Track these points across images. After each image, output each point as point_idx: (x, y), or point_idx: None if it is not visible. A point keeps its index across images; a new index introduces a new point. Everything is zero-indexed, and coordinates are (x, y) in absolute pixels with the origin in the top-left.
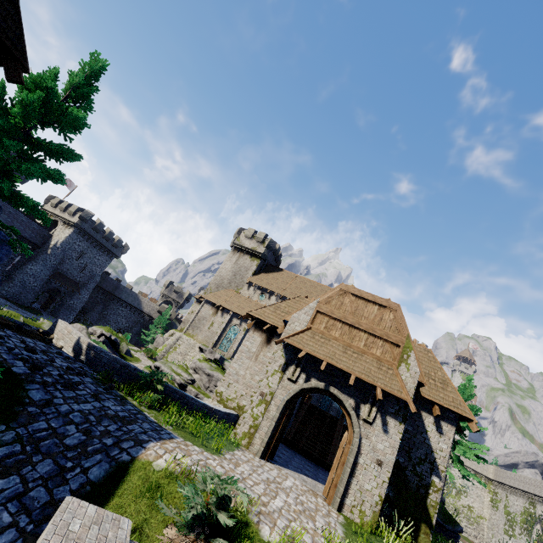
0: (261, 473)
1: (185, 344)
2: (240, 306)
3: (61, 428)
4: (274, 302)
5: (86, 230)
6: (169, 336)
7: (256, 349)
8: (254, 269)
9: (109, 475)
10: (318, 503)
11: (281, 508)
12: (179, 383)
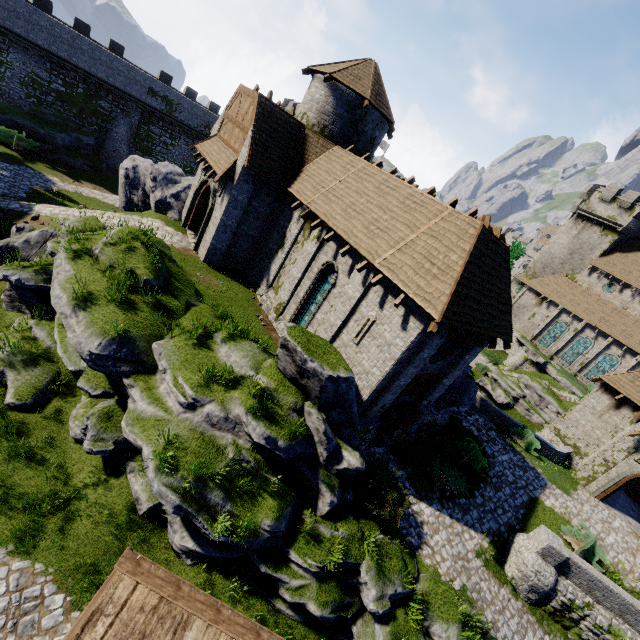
0: (597, 513)
1: None
2: (574, 301)
3: (503, 471)
4: (627, 298)
5: None
6: None
7: (601, 409)
8: (603, 248)
9: (529, 501)
10: (639, 545)
11: (613, 543)
12: (513, 396)
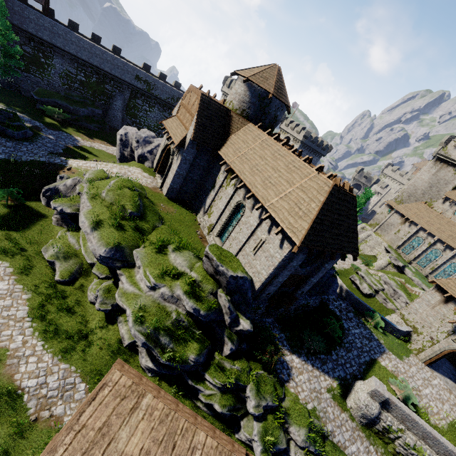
0: (421, 373)
1: (373, 241)
2: (429, 222)
3: (354, 339)
4: None
5: (306, 144)
6: (360, 228)
7: (434, 302)
8: (455, 183)
9: (370, 360)
10: (450, 397)
11: (428, 394)
12: (374, 289)
